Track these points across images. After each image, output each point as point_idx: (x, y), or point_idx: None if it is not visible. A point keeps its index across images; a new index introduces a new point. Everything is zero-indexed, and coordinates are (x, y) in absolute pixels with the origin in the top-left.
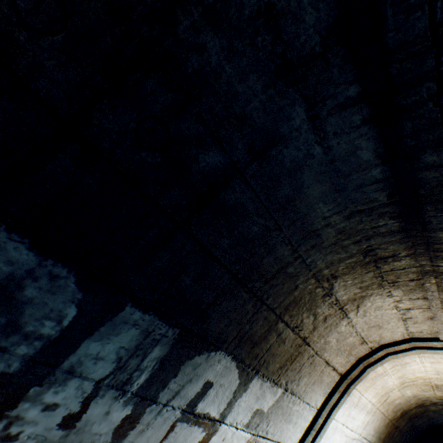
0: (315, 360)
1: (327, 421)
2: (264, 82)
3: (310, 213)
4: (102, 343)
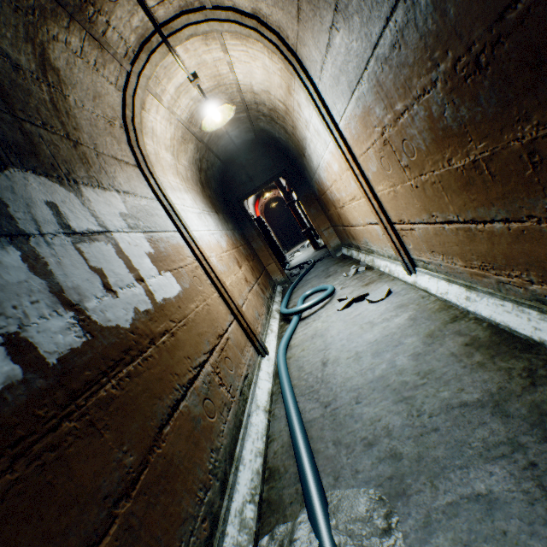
0: (105, 158)
1: (168, 200)
2: None
3: None
4: None
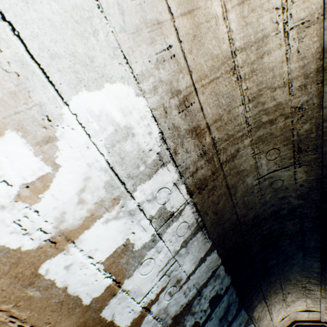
0: None
1: None
2: (294, 248)
3: (290, 274)
4: (235, 322)
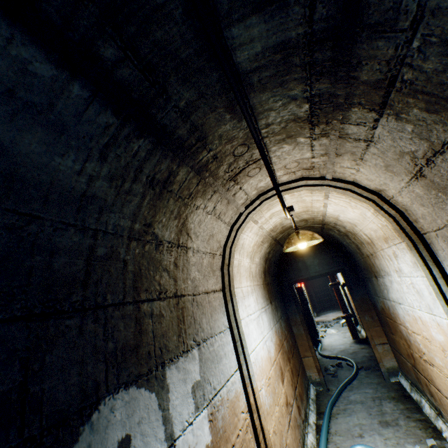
0: (198, 300)
1: (239, 326)
2: None
3: (56, 176)
4: None
